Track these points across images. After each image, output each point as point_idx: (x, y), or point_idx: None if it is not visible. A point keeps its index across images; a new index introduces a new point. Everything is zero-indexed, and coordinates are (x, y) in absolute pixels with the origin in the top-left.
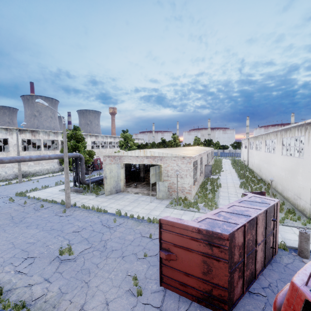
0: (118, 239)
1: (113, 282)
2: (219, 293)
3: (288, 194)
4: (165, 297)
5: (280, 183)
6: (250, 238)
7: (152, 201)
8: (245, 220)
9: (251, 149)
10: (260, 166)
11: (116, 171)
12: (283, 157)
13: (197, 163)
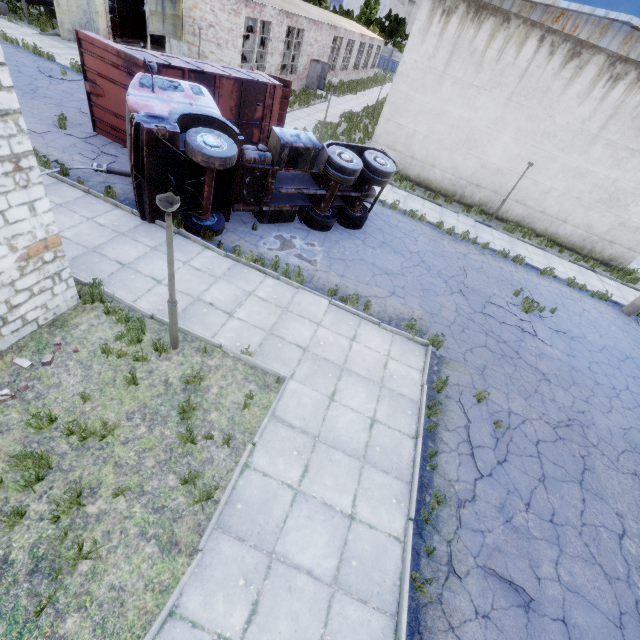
0: (60, 92)
1: (34, 115)
2: None
3: None
4: (96, 138)
5: None
6: None
7: None
8: (188, 67)
9: None
10: None
11: None
12: None
13: (270, 32)
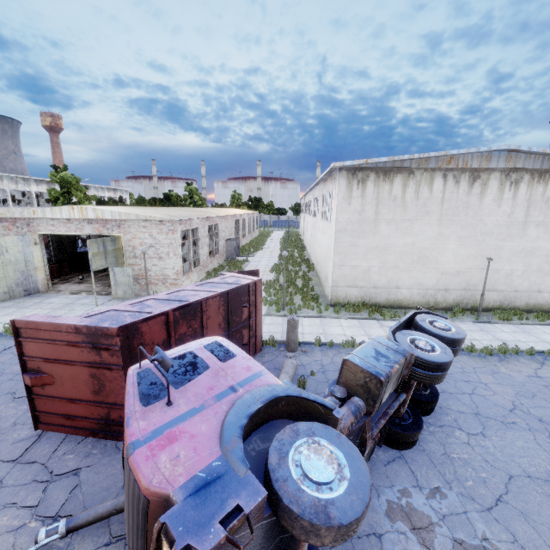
0: None
1: None
2: (119, 414)
3: (322, 275)
4: (39, 443)
5: (319, 262)
6: (186, 333)
7: (102, 304)
8: (171, 307)
9: (306, 214)
10: (310, 239)
11: (19, 250)
12: (322, 223)
13: (199, 234)
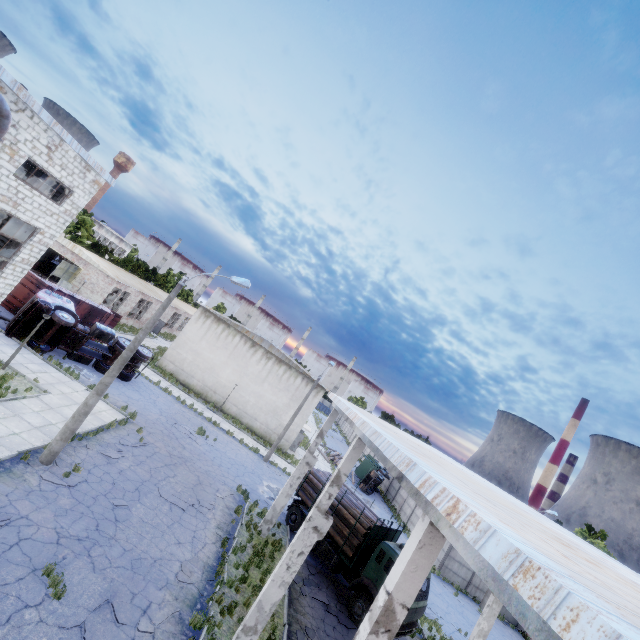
0: None
1: None
2: None
3: None
4: None
5: None
6: None
7: None
8: (69, 294)
9: None
10: None
11: None
12: None
13: (129, 297)
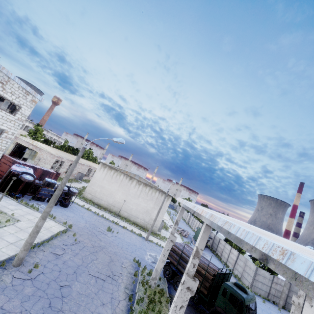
0: None
1: None
2: None
3: None
4: None
5: None
6: None
7: None
8: (30, 165)
9: None
10: None
11: None
12: None
13: (64, 163)
